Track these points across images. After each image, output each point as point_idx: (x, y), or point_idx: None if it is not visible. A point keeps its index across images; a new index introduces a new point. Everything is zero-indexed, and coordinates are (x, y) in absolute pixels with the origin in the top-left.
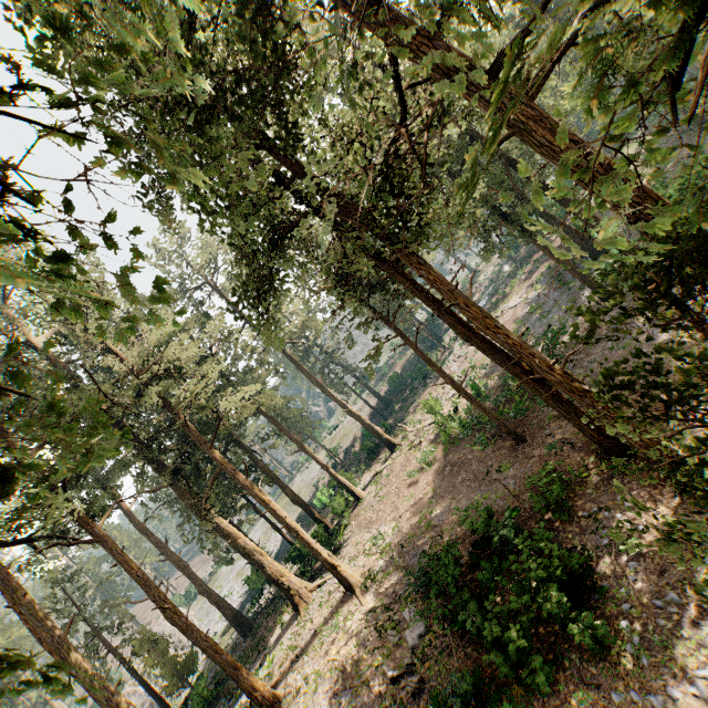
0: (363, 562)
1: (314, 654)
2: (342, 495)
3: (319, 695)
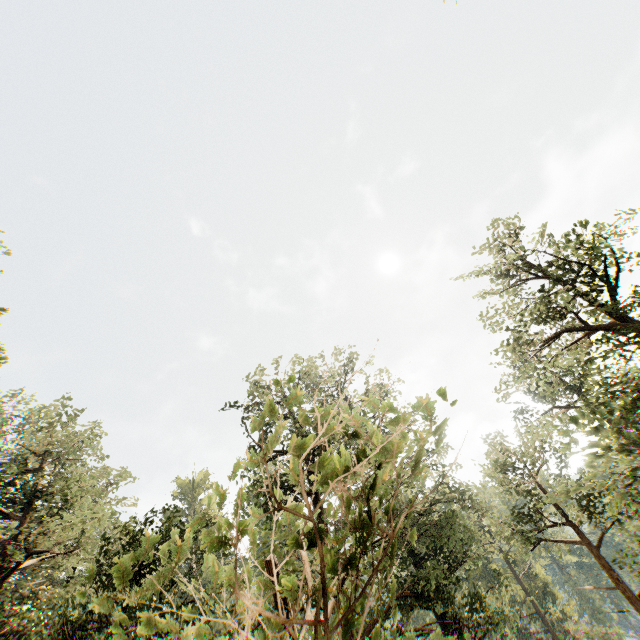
0: None
1: None
2: None
3: None
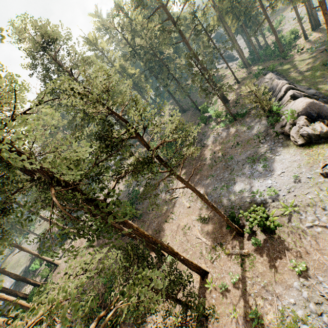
0: None
1: None
2: (47, 264)
3: None
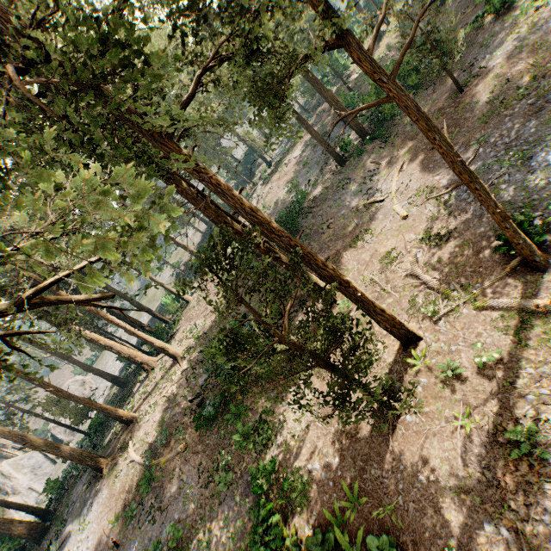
0: (185, 343)
1: (155, 394)
2: (177, 299)
3: (156, 413)
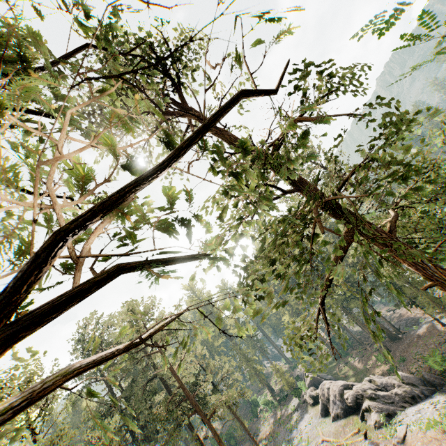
0: None
1: None
2: None
3: None
